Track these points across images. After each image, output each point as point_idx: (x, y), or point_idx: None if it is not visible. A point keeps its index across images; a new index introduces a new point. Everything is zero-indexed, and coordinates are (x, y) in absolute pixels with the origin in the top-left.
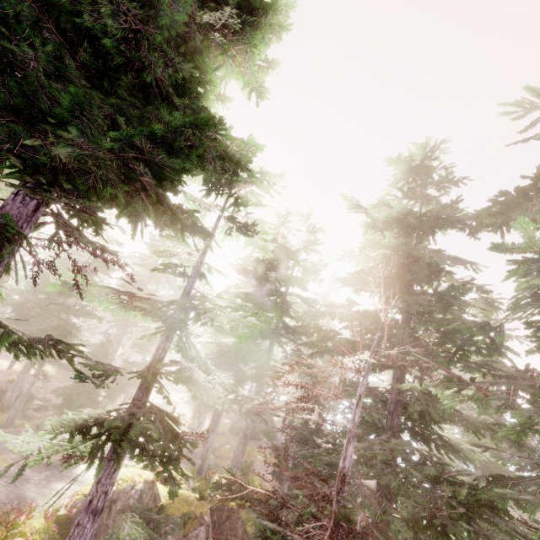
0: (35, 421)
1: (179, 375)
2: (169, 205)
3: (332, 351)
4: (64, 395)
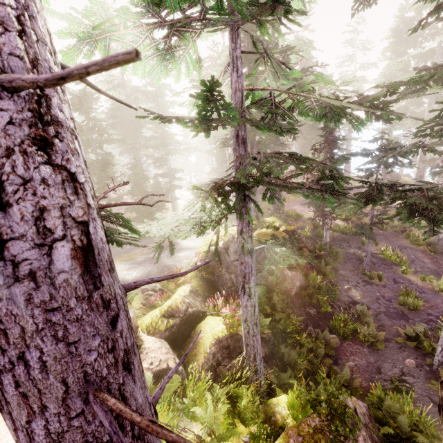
0: None
1: (303, 87)
2: None
3: None
4: (135, 210)
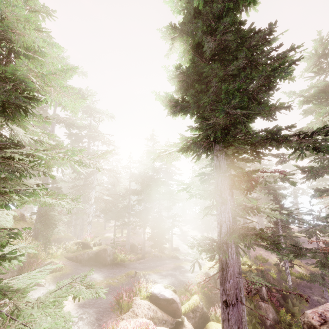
0: (151, 253)
1: (258, 210)
2: (316, 146)
3: (315, 176)
4: (153, 239)
